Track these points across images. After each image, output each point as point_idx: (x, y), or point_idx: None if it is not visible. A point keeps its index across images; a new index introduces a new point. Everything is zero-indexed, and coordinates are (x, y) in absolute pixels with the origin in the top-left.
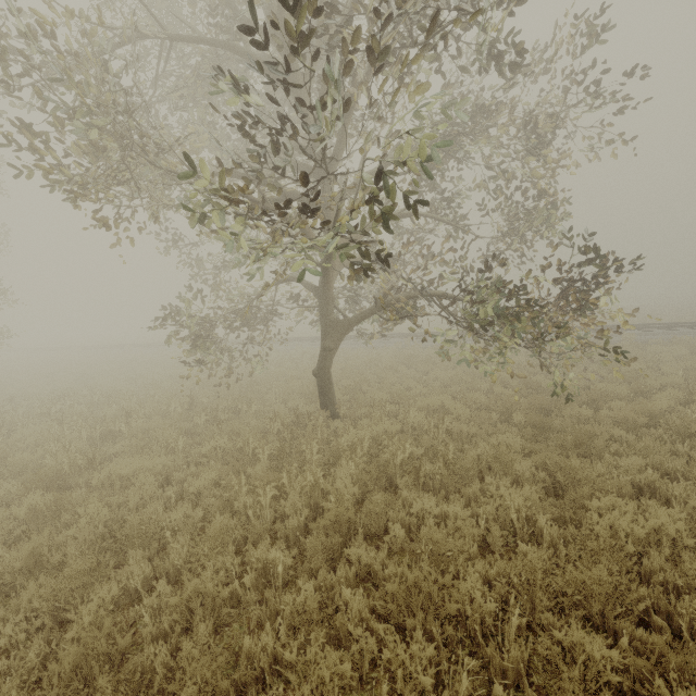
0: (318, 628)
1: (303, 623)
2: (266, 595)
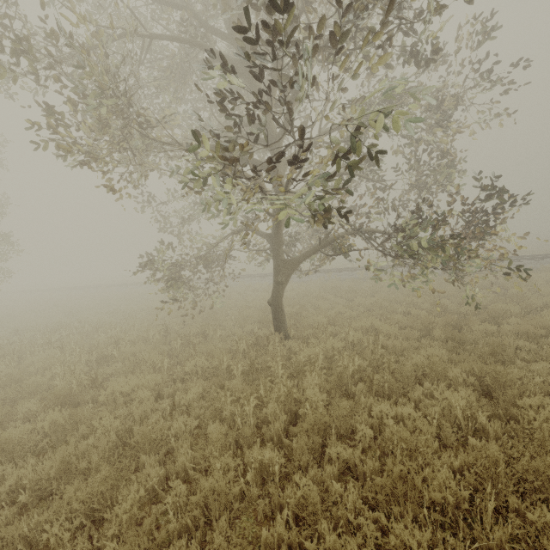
0: (320, 517)
1: (308, 514)
2: (271, 490)
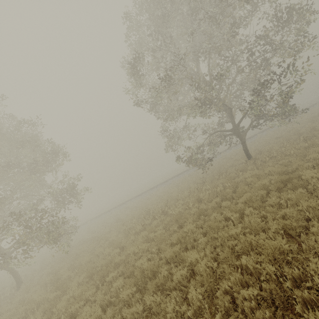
0: None
1: None
2: None
